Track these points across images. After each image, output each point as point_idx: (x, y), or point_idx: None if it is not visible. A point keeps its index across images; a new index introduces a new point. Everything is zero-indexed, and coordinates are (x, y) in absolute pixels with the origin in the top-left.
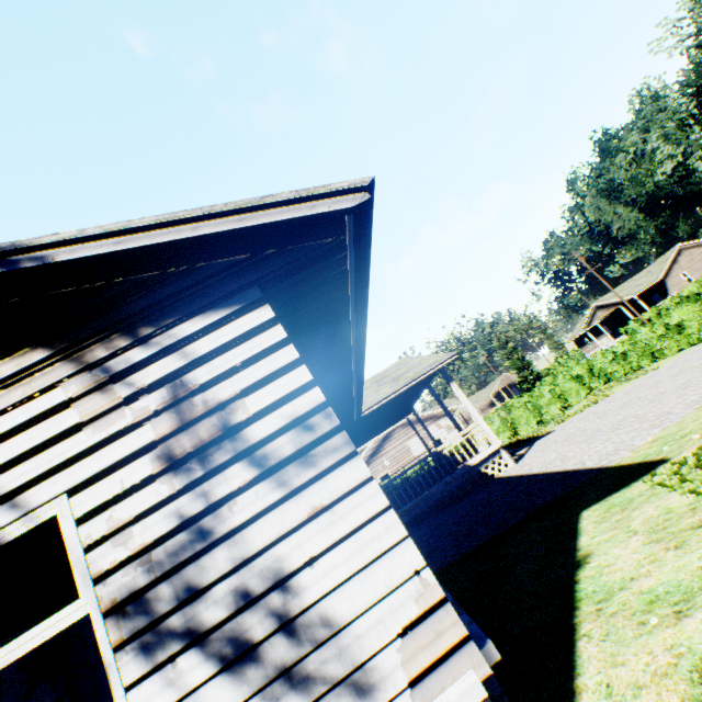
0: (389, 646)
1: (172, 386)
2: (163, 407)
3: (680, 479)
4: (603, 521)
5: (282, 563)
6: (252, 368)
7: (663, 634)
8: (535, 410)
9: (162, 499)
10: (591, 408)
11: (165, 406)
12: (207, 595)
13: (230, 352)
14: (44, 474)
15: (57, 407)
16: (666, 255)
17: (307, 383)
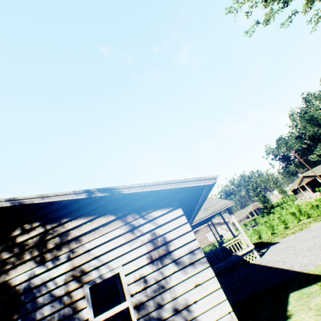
0: None
1: (151, 233)
2: (149, 240)
3: None
4: (299, 300)
5: (186, 300)
6: (176, 230)
7: None
8: (270, 227)
9: (149, 272)
10: (299, 233)
11: (149, 240)
12: (163, 307)
13: (169, 224)
14: (115, 257)
15: (118, 235)
16: None
17: (193, 238)
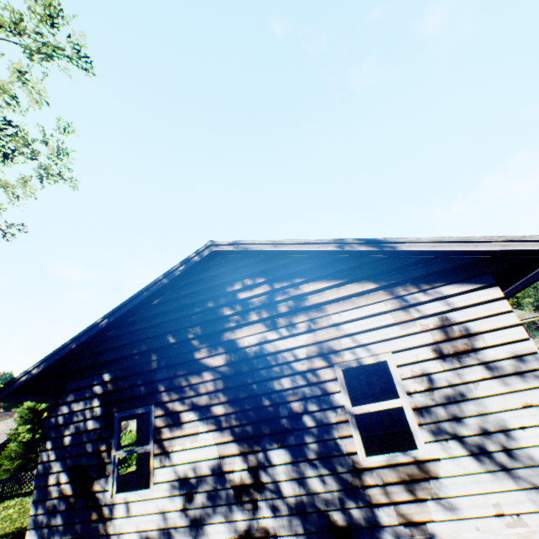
0: None
1: (440, 318)
2: (436, 327)
3: None
4: None
5: (504, 422)
6: (487, 320)
7: None
8: None
9: (437, 370)
10: None
11: (436, 326)
12: (462, 420)
13: (474, 309)
14: (378, 340)
15: (381, 312)
16: None
17: (523, 337)
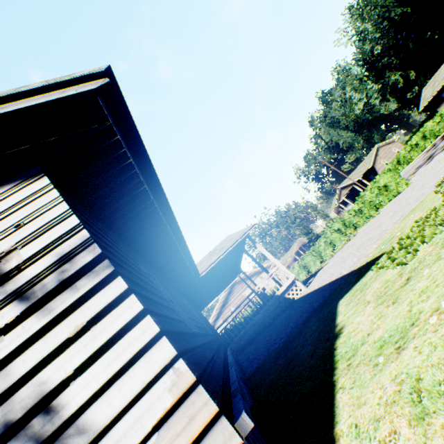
0: (146, 442)
1: None
2: None
3: (391, 260)
4: (350, 302)
5: (43, 386)
6: (28, 224)
7: (389, 369)
8: (318, 255)
9: None
10: (347, 244)
11: None
12: None
13: (10, 216)
14: None
15: None
16: (371, 152)
17: (75, 227)
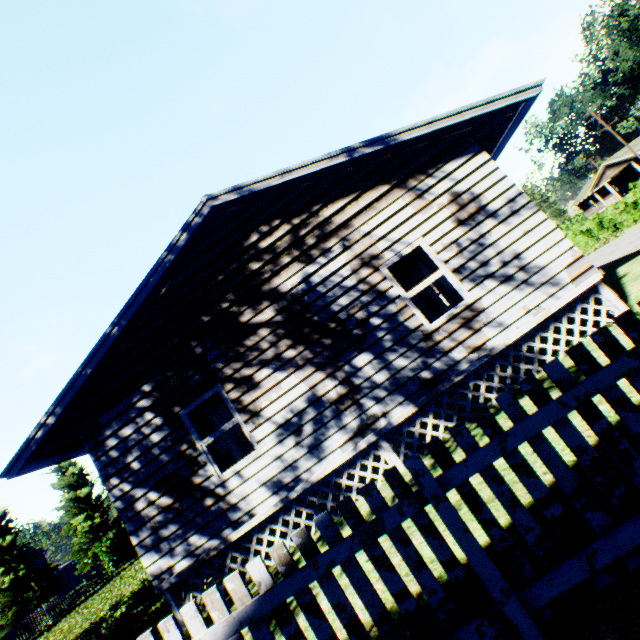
0: (562, 271)
1: (450, 194)
2: (449, 202)
3: None
4: (633, 264)
5: (515, 251)
6: (484, 182)
7: None
8: None
9: (460, 235)
10: (604, 246)
11: (449, 202)
12: (488, 263)
13: (472, 176)
14: (408, 232)
15: (402, 207)
16: None
17: (511, 185)
